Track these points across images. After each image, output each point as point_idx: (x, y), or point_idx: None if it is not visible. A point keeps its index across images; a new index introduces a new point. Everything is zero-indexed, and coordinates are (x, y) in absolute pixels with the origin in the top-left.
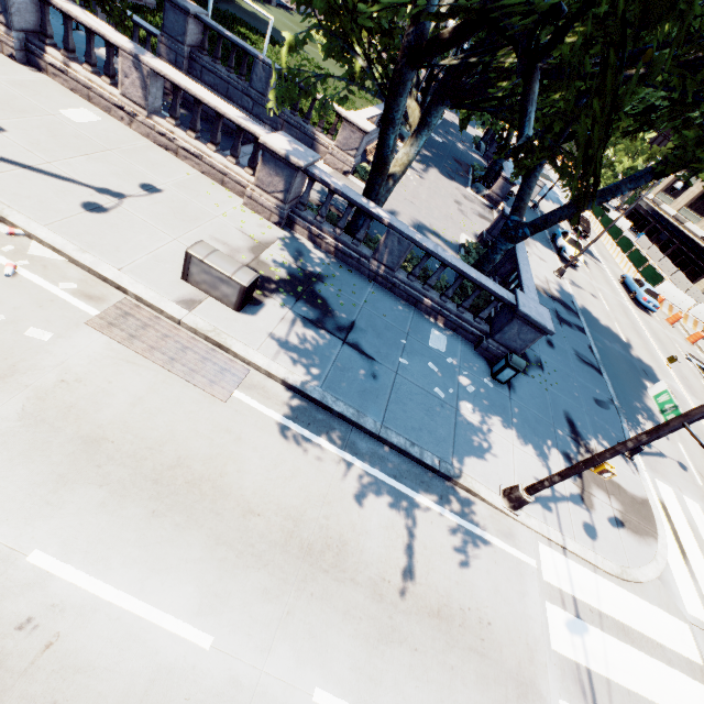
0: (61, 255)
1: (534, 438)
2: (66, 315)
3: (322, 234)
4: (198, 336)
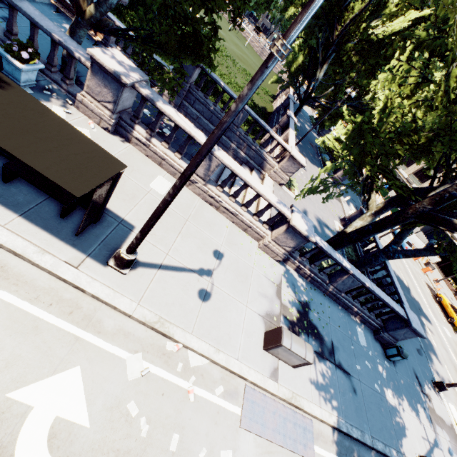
0: (205, 358)
1: (412, 401)
2: (229, 423)
3: (303, 268)
4: (284, 401)
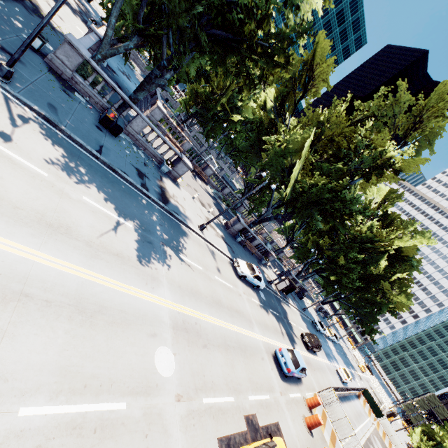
0: None
1: None
2: None
3: None
4: None
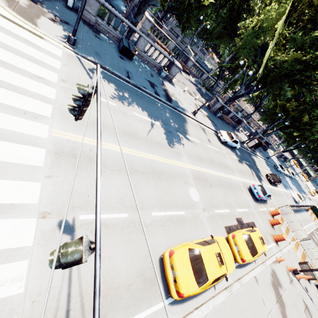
0: None
1: None
2: None
3: None
4: None
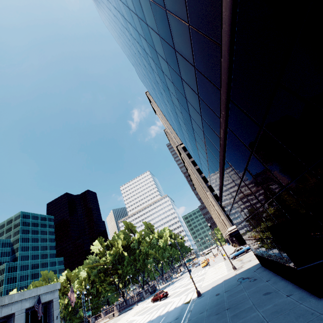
0: None
1: (144, 300)
2: None
3: (122, 308)
4: (110, 319)
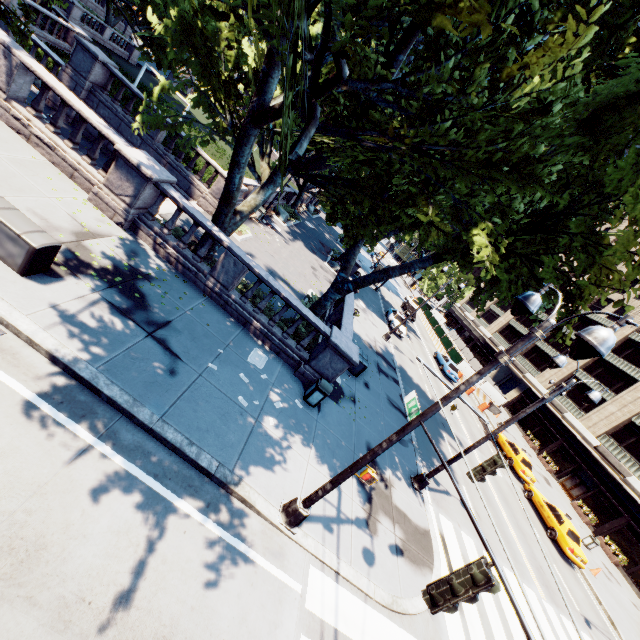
0: None
1: (331, 459)
2: None
3: (165, 244)
4: None
